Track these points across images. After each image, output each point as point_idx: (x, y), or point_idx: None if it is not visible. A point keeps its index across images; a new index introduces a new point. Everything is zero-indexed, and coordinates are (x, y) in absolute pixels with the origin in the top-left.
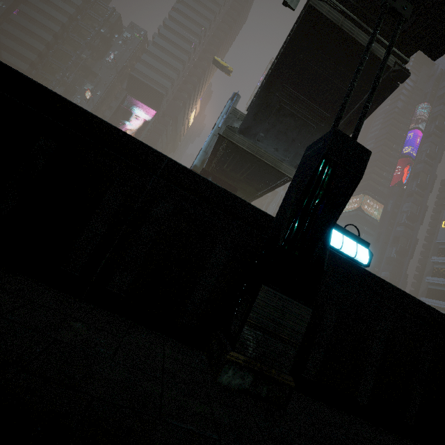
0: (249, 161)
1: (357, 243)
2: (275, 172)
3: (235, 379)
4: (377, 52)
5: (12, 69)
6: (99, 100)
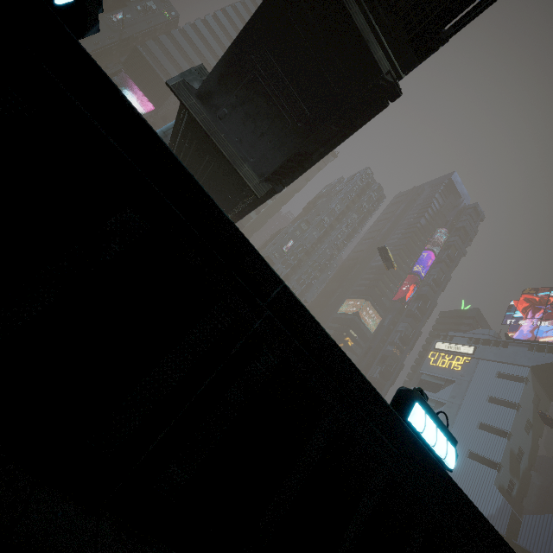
0: (208, 152)
1: None
2: (236, 177)
3: None
4: (373, 47)
5: None
6: None
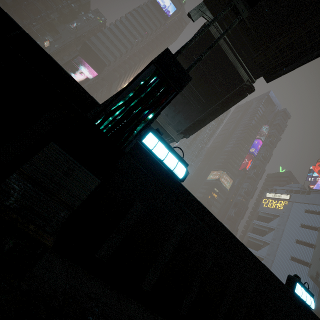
0: None
1: (178, 161)
2: (163, 131)
3: None
4: (239, 69)
5: None
6: (55, 51)
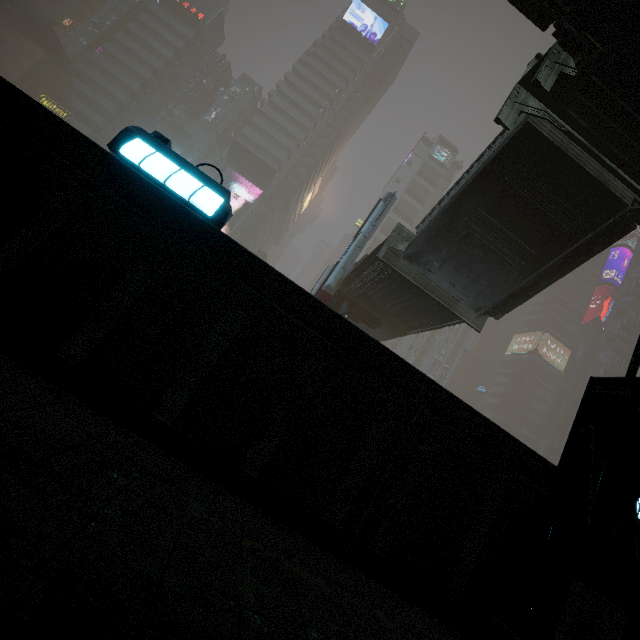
0: (410, 293)
1: None
2: (445, 311)
3: None
4: (611, 185)
5: (276, 271)
6: None
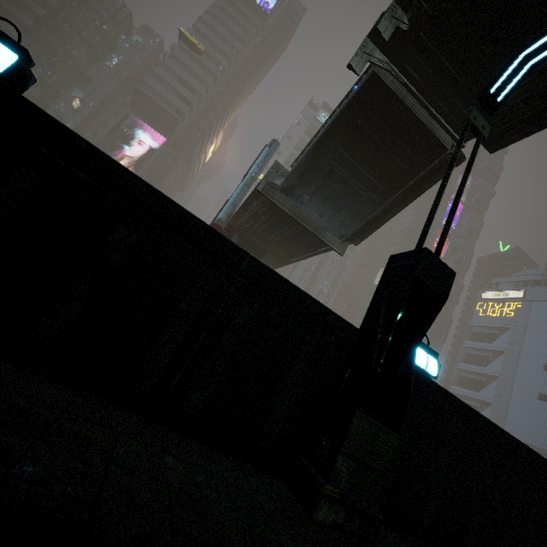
0: (288, 224)
1: (427, 354)
2: (316, 239)
3: (330, 515)
4: (436, 132)
5: (84, 140)
6: (91, 113)
